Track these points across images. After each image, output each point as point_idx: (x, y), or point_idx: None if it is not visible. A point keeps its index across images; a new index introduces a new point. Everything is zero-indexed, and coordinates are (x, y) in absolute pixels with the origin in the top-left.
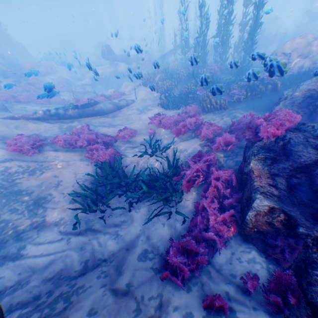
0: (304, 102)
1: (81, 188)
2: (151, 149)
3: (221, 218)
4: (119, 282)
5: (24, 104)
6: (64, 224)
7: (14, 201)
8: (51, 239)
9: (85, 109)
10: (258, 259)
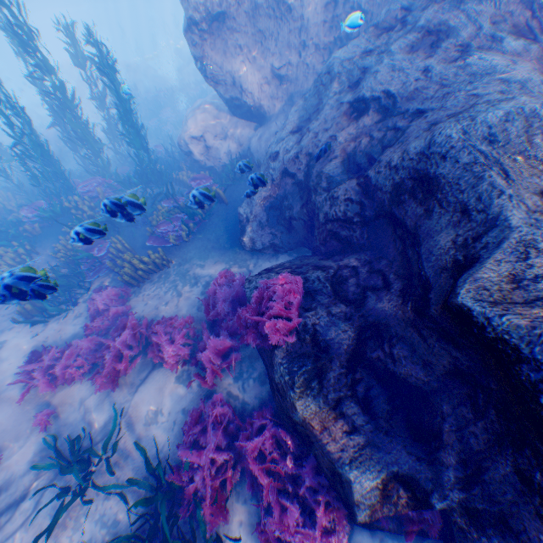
0: (271, 215)
1: None
2: None
3: (319, 533)
4: None
5: None
6: None
7: None
8: None
9: None
10: None
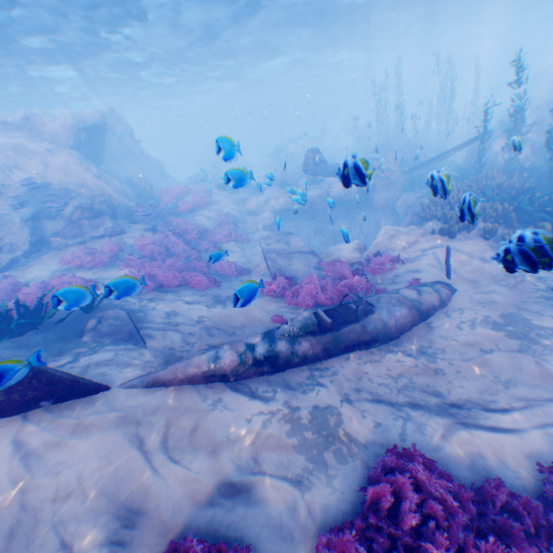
0: None
1: None
2: None
3: None
4: None
5: (167, 291)
6: None
7: None
8: None
9: (339, 329)
10: None
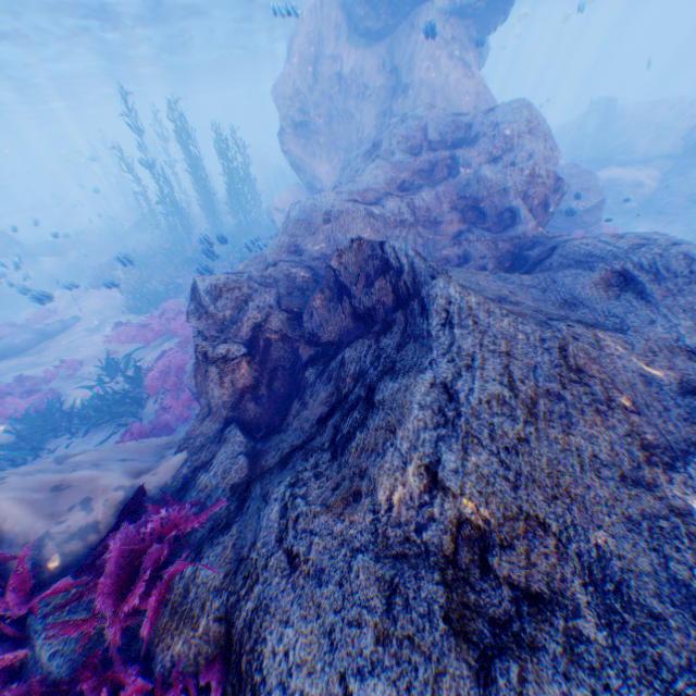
0: None
1: None
2: (110, 373)
3: (180, 400)
4: None
5: None
6: None
7: None
8: None
9: None
10: None
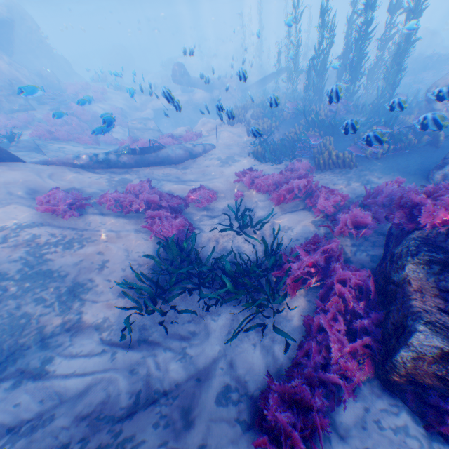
0: None
1: (134, 274)
2: (238, 223)
3: (349, 349)
4: (187, 441)
5: (63, 142)
6: (108, 328)
7: (41, 287)
8: (89, 351)
9: (145, 155)
10: (413, 429)
